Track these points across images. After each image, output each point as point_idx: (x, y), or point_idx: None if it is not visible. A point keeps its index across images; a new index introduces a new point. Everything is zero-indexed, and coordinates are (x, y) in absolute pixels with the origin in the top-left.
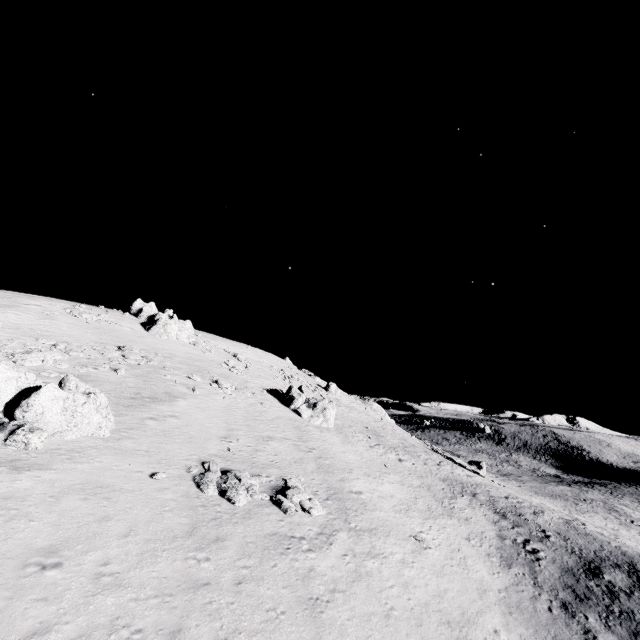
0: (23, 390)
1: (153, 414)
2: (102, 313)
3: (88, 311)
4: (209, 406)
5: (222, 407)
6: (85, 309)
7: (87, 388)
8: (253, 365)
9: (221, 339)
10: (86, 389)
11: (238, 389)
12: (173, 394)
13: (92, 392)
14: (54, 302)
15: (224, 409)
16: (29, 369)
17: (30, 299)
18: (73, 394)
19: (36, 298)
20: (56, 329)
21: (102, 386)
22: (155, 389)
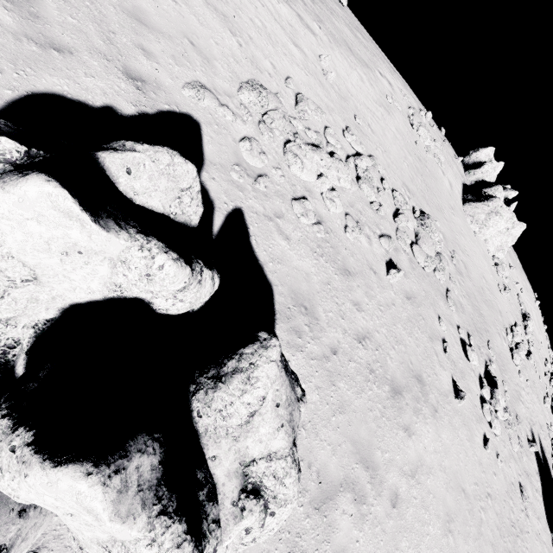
0: (129, 297)
1: (367, 465)
2: (438, 139)
3: (427, 126)
4: (458, 468)
5: (473, 482)
6: (426, 121)
7: (266, 452)
8: (533, 349)
9: (520, 267)
10: (260, 455)
11: (507, 420)
12: (427, 388)
13: (265, 485)
14: (406, 90)
15: (474, 493)
16: (289, 180)
17: (389, 70)
18: (158, 545)
19: (395, 74)
20: (380, 129)
21: (348, 296)
22: (411, 354)
